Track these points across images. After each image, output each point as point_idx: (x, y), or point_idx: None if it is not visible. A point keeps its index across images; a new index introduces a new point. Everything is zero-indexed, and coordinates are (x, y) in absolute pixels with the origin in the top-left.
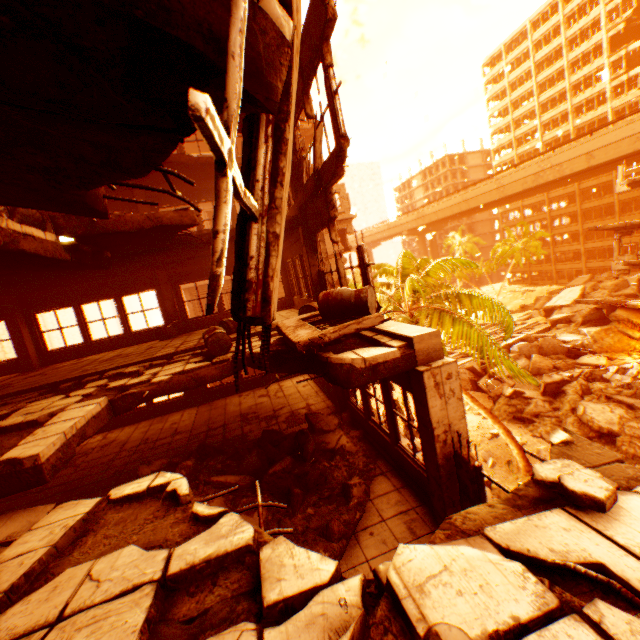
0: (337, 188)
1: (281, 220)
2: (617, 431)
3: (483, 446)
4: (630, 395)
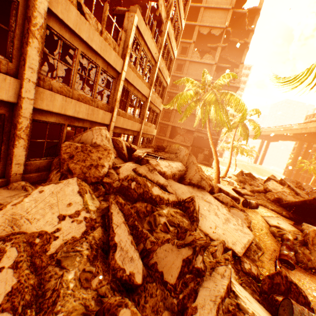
0: (237, 71)
1: None
2: (273, 192)
3: (213, 178)
4: (304, 193)
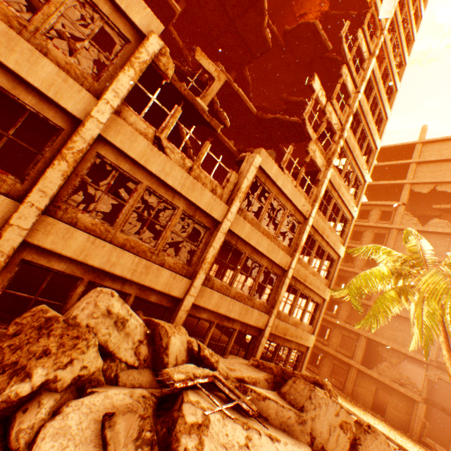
0: None
1: (206, 95)
2: None
3: None
4: None
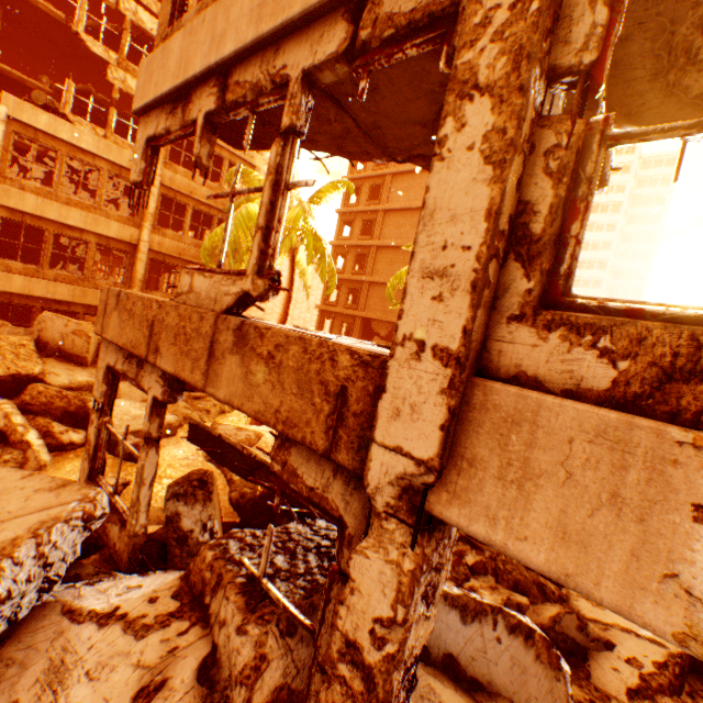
0: None
1: None
2: None
3: None
4: None
